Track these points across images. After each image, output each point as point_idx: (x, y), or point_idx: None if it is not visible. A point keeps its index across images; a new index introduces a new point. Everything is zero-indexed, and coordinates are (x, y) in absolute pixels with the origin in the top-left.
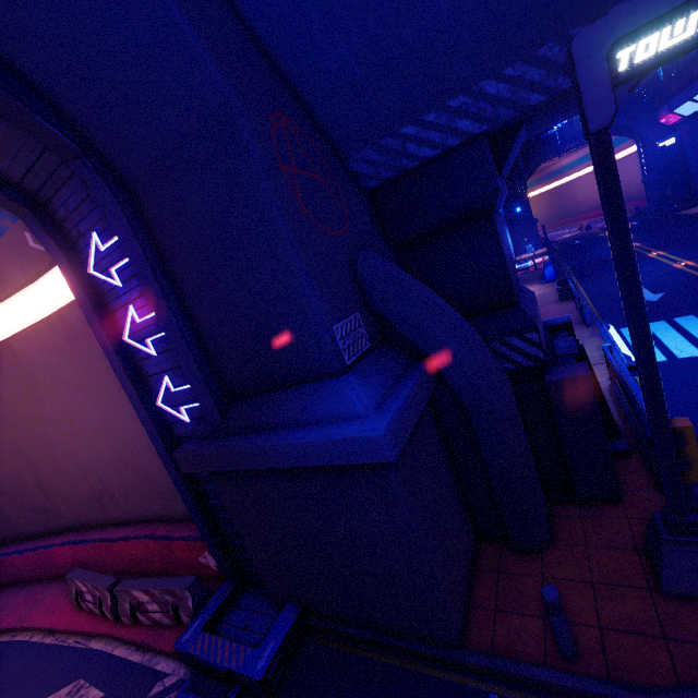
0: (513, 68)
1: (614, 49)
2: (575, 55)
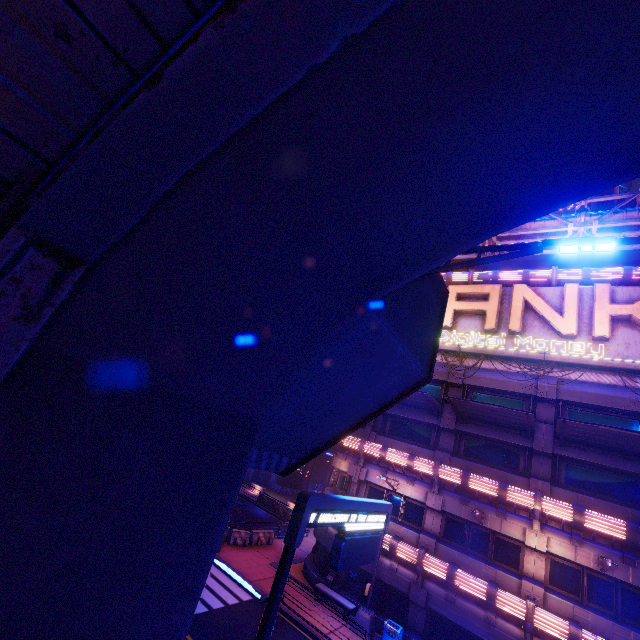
0: (255, 450)
1: (312, 511)
2: (307, 504)
